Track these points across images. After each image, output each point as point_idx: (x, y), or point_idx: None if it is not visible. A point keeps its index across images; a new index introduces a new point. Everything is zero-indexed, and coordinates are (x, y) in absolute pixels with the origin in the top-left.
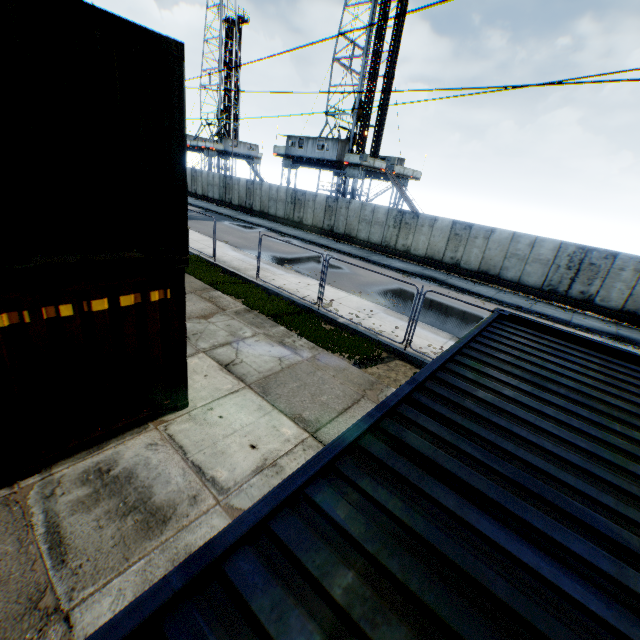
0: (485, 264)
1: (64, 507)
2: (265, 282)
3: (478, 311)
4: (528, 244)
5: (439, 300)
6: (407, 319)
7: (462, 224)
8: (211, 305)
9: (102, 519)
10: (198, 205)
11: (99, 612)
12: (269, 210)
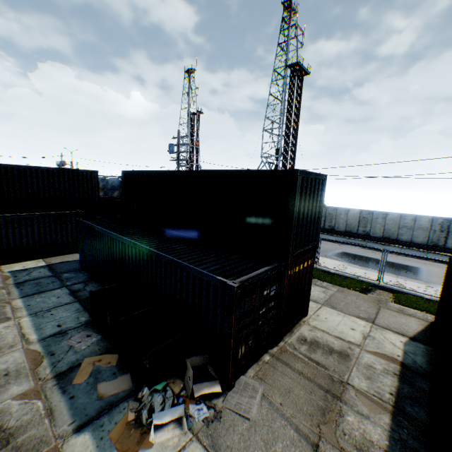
0: (386, 233)
1: (305, 352)
2: None
3: (397, 261)
4: (411, 219)
5: (370, 256)
6: (365, 268)
7: (366, 211)
8: None
9: (323, 355)
10: None
11: (357, 382)
12: None
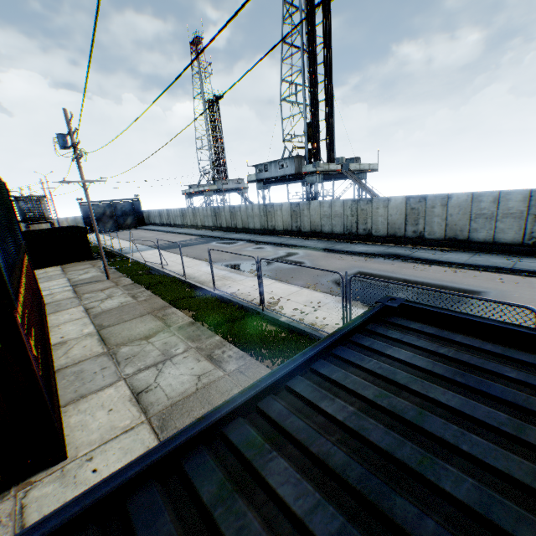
0: (450, 230)
1: None
2: (220, 291)
3: (447, 281)
4: (492, 201)
5: (401, 277)
6: (358, 305)
7: (415, 198)
8: (160, 323)
9: None
10: (197, 234)
11: None
12: (249, 225)
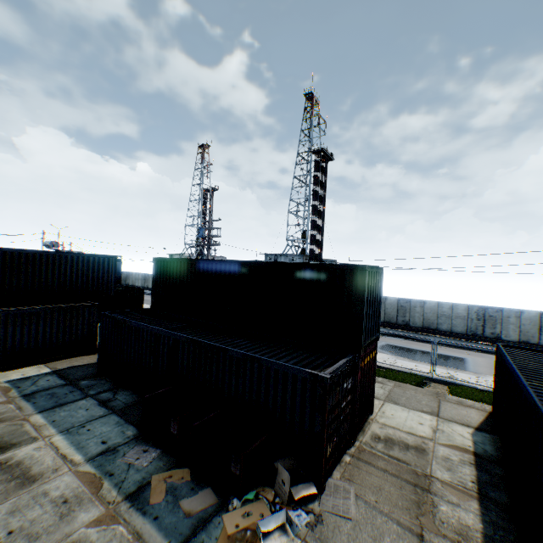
0: (426, 322)
1: (382, 449)
2: None
3: (442, 352)
4: (449, 308)
5: (415, 348)
6: (414, 361)
7: (404, 300)
8: None
9: (401, 451)
10: None
11: (440, 474)
12: None
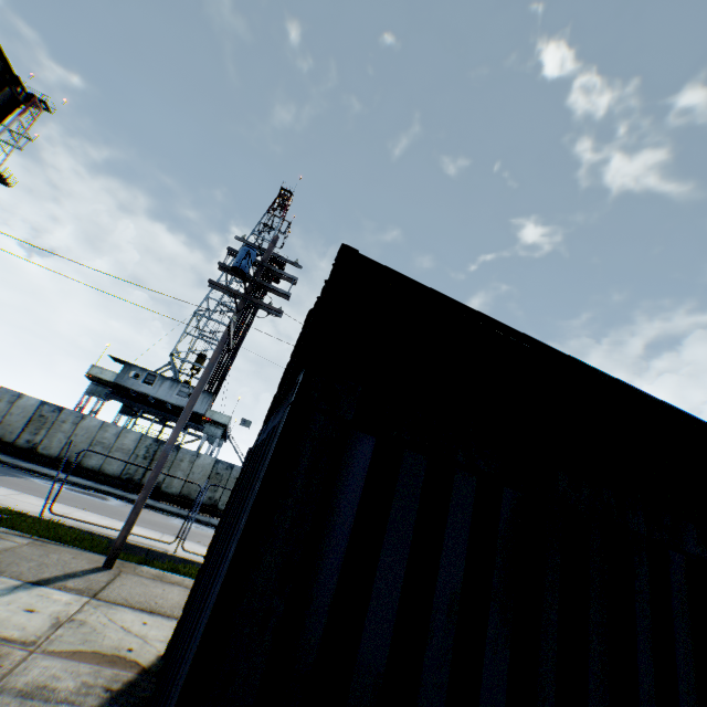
0: None
1: None
2: None
3: None
4: None
5: None
6: None
7: None
8: None
9: None
10: None
11: None
12: (86, 459)
